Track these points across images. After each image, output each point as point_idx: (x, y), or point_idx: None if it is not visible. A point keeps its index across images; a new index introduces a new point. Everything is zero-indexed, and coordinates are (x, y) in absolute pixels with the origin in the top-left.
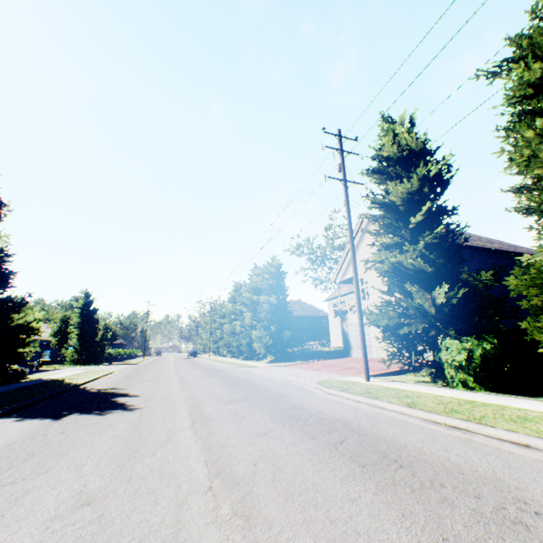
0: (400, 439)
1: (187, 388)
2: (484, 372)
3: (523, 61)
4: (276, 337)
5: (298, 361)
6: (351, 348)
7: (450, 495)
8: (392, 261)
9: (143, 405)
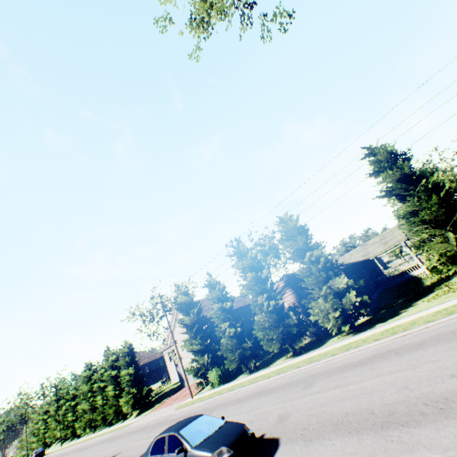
0: (197, 410)
1: (119, 444)
2: (222, 378)
3: (208, 287)
4: (138, 395)
5: (156, 404)
6: (185, 381)
7: (201, 412)
8: (191, 347)
9: (118, 452)
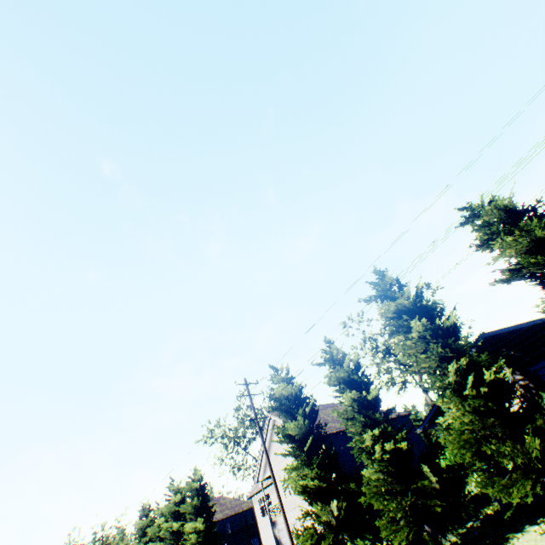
0: None
1: None
2: None
3: (328, 364)
4: None
5: None
6: None
7: None
8: (301, 483)
9: None
